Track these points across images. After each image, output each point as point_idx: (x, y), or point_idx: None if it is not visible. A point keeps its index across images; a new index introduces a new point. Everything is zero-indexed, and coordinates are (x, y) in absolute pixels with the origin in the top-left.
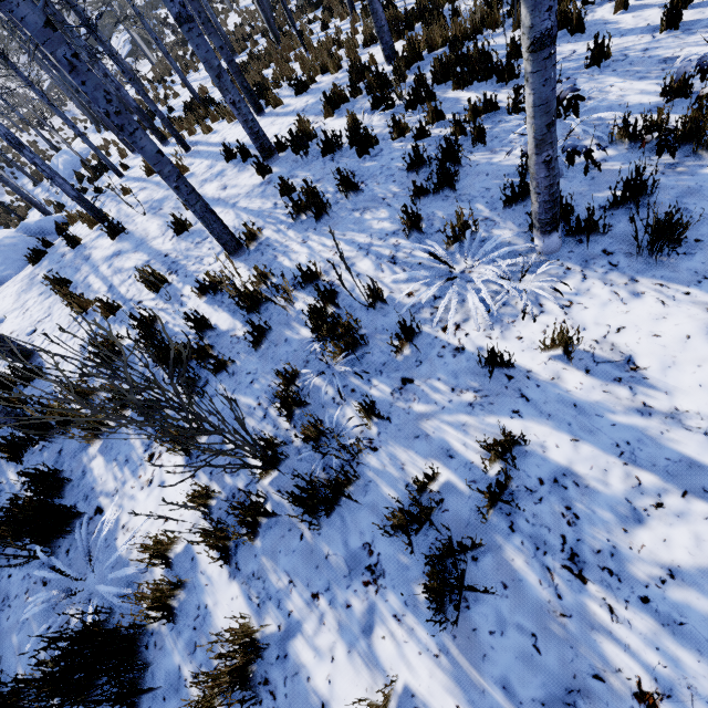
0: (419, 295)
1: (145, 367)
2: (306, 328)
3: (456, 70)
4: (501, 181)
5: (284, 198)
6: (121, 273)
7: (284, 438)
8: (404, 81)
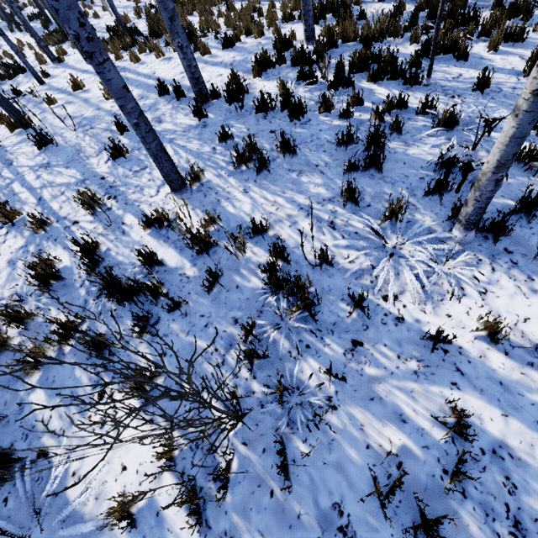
0: (361, 264)
1: (158, 356)
2: (257, 277)
3: (373, 66)
4: (417, 172)
5: (222, 145)
6: (51, 187)
7: (245, 388)
8: (329, 64)
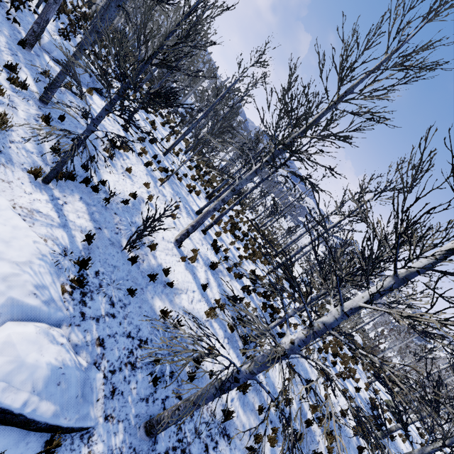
0: None
1: None
2: None
3: None
4: None
5: None
6: None
7: None
8: None
